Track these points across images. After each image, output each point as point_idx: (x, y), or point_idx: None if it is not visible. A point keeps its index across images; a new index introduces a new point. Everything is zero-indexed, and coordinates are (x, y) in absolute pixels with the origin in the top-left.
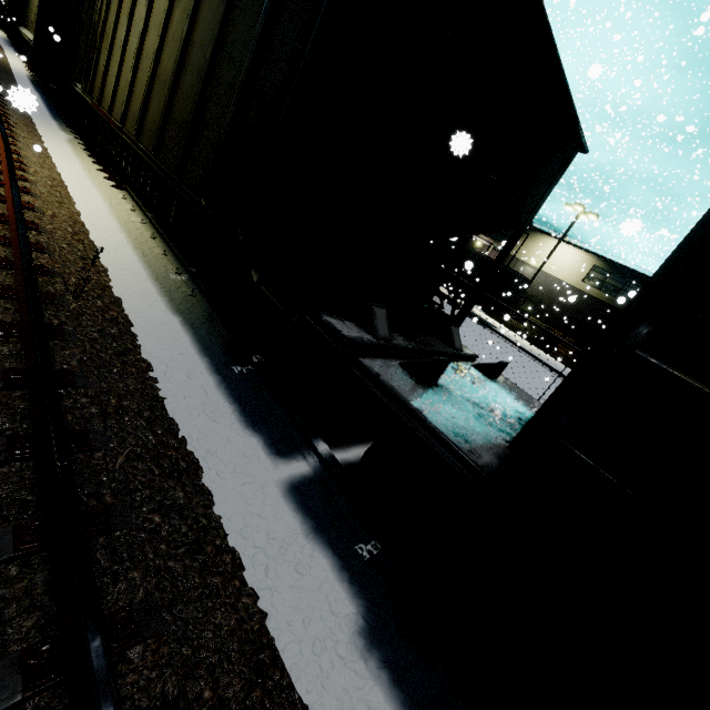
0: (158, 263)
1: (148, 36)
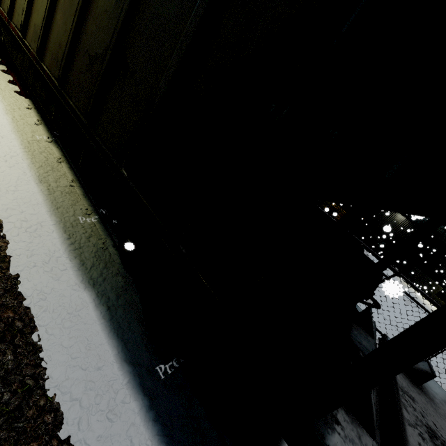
0: (64, 202)
1: None
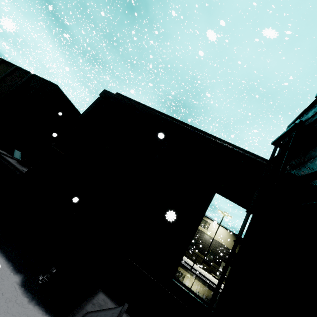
0: None
1: None
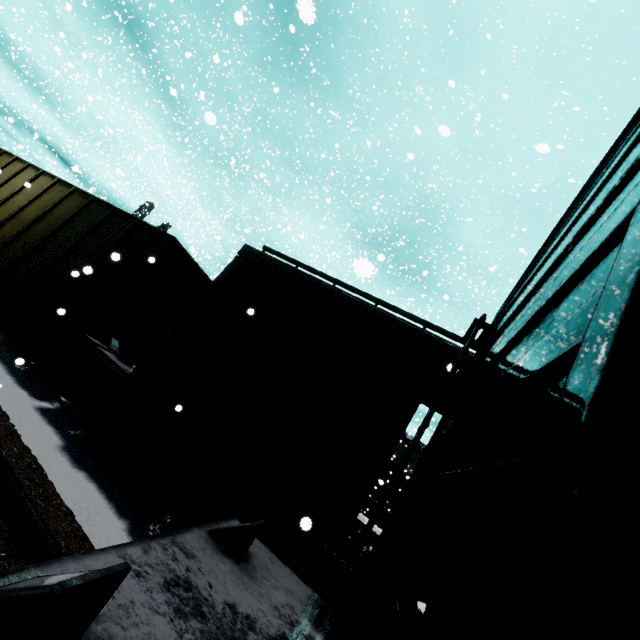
0: None
1: (18, 195)
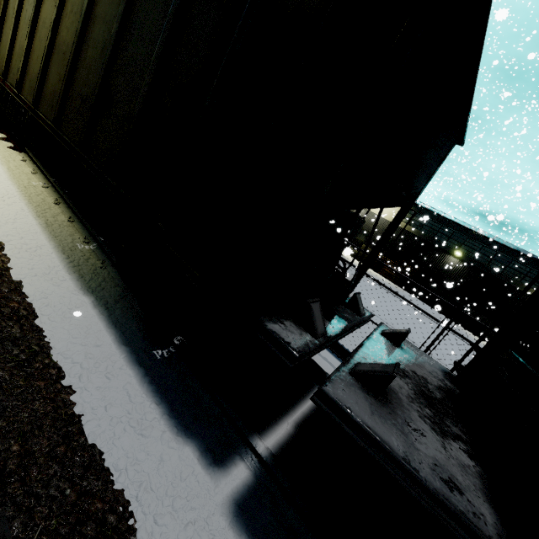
0: (63, 232)
1: (43, 5)
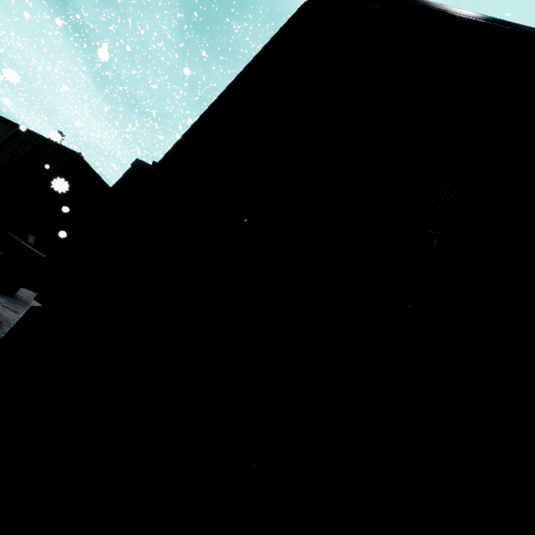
0: None
1: None
